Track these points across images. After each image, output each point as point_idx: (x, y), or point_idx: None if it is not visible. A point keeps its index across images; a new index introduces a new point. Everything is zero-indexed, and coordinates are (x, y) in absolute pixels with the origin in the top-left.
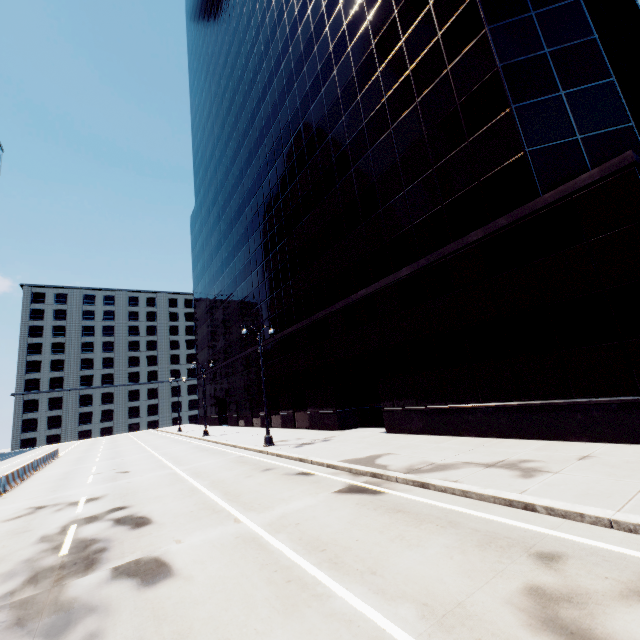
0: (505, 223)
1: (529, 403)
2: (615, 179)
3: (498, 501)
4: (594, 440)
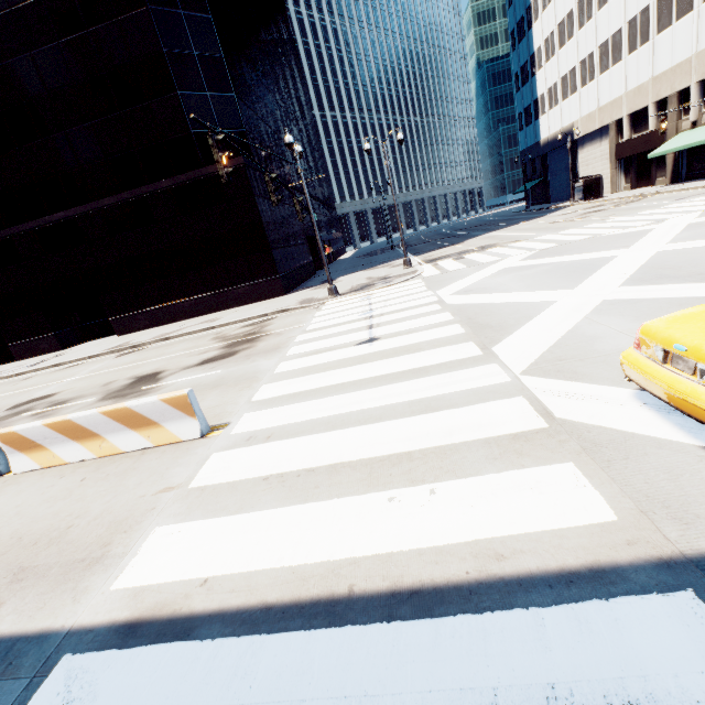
0: (185, 180)
1: (213, 293)
2: (238, 170)
3: (203, 331)
4: (242, 305)
